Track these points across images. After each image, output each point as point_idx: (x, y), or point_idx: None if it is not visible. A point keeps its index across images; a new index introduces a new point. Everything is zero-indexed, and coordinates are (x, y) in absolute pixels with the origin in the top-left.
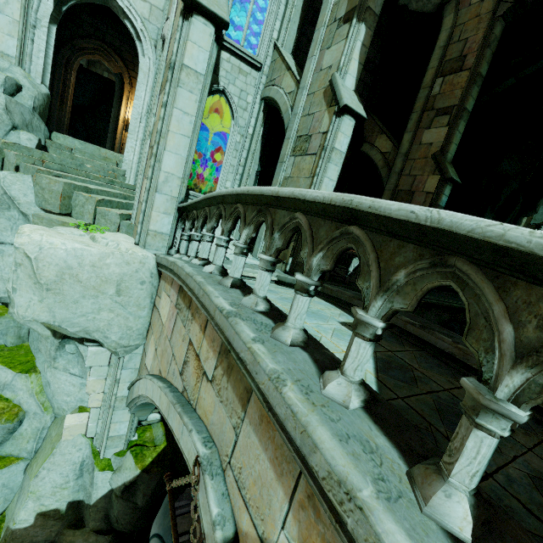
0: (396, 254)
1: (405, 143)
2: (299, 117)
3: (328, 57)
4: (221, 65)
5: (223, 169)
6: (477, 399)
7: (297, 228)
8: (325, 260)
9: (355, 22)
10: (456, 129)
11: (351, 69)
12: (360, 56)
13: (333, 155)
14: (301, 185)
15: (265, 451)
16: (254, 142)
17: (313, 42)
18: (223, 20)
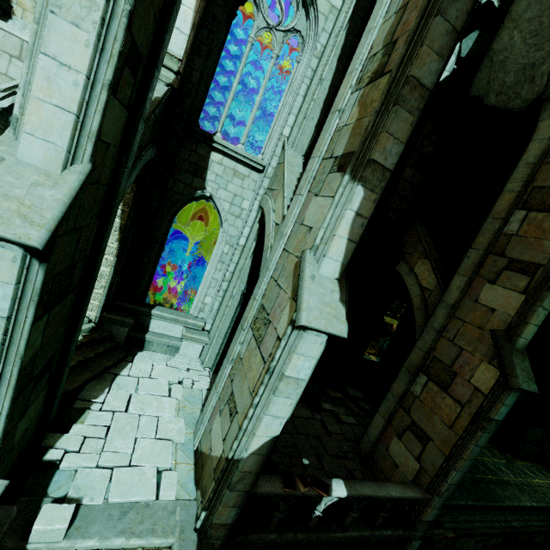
0: None
1: (453, 290)
2: (269, 276)
3: (312, 210)
4: (209, 168)
5: (204, 282)
6: None
7: None
8: None
9: (349, 178)
10: (539, 304)
11: (333, 251)
12: (351, 230)
13: (281, 385)
14: (243, 394)
15: None
16: (243, 256)
17: (305, 173)
18: (26, 244)
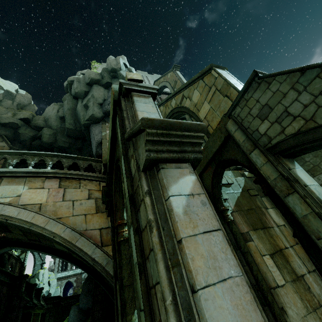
0: (34, 157)
1: None
2: None
3: None
4: None
5: None
6: (48, 164)
7: (4, 158)
8: (17, 160)
9: None
10: None
11: None
12: None
13: None
14: None
15: (13, 185)
16: None
17: None
18: None
